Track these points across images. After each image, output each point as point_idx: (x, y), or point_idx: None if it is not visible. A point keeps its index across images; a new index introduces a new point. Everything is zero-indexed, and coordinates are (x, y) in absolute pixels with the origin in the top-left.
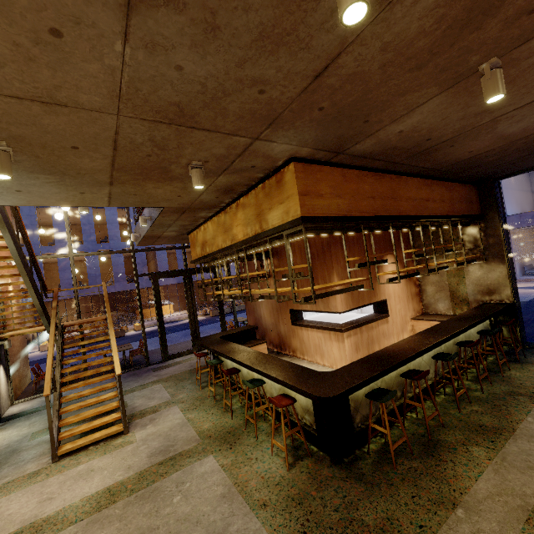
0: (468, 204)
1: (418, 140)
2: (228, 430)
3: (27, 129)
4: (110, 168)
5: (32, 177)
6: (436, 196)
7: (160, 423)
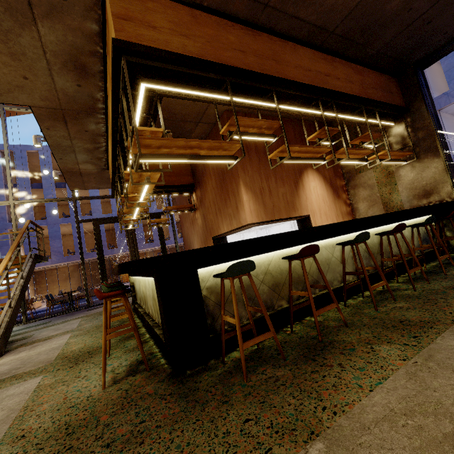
0: (387, 94)
1: None
2: (90, 350)
3: None
4: None
5: None
6: (340, 74)
7: (37, 348)
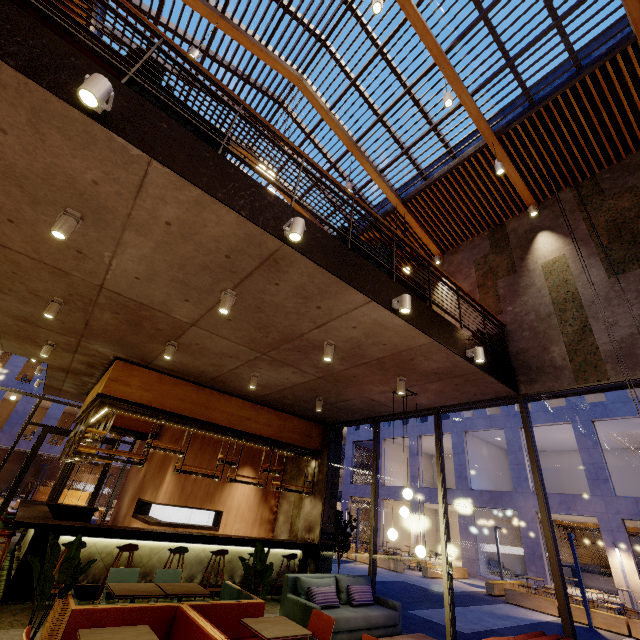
0: (304, 437)
1: (197, 370)
2: None
3: None
4: None
5: None
6: (262, 419)
7: None
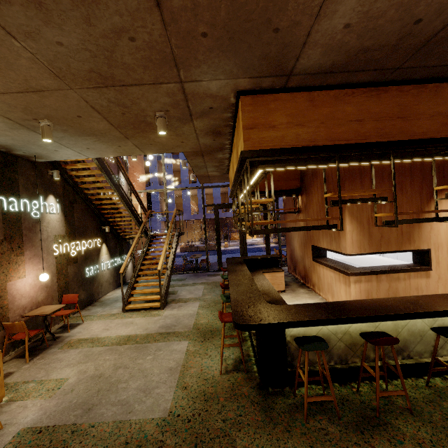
0: None
1: (397, 28)
2: (211, 329)
3: (47, 110)
4: (113, 127)
5: (84, 139)
6: None
7: (182, 310)
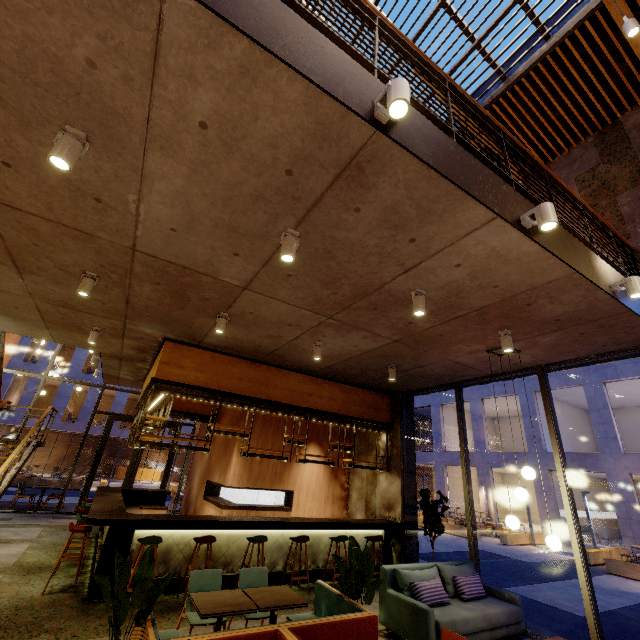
0: (372, 410)
1: (252, 345)
2: (42, 566)
3: None
4: (43, 320)
5: None
6: (325, 393)
7: None
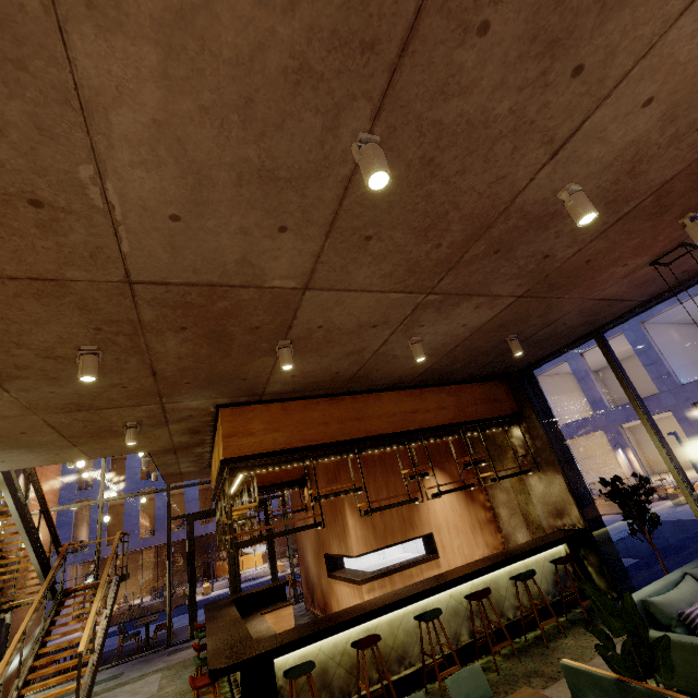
0: (491, 404)
1: (327, 375)
2: None
3: None
4: (63, 437)
5: (8, 452)
6: (431, 405)
7: None
